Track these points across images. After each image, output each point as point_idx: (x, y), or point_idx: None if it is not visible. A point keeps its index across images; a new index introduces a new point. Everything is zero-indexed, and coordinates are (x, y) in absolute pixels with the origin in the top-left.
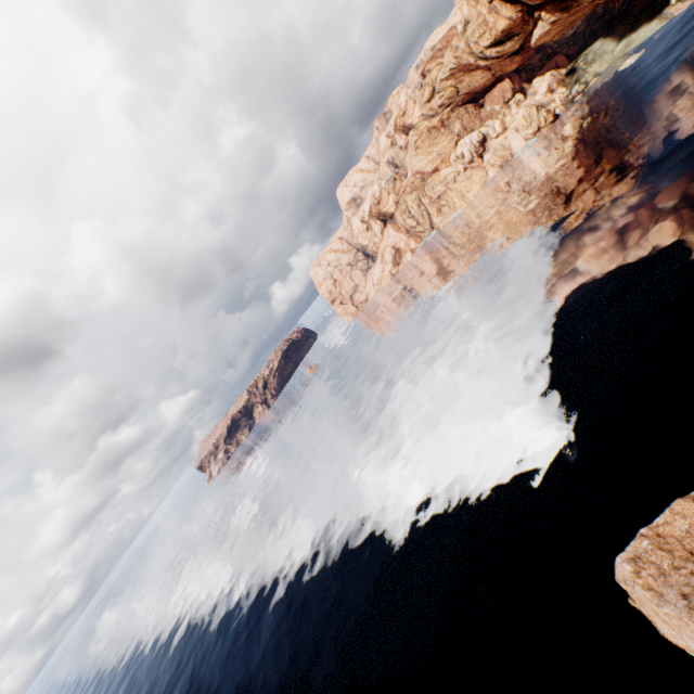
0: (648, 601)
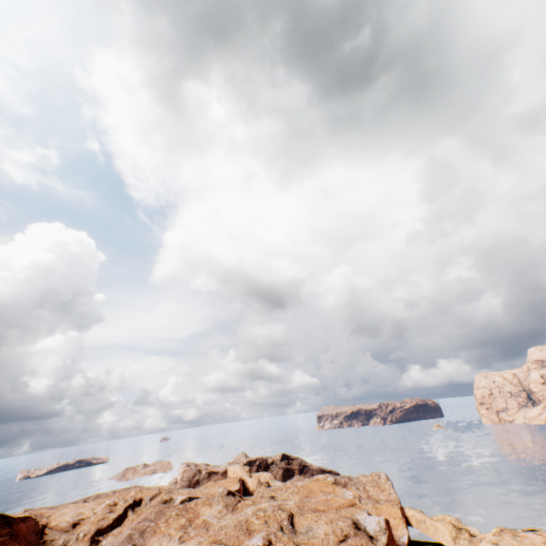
0: None
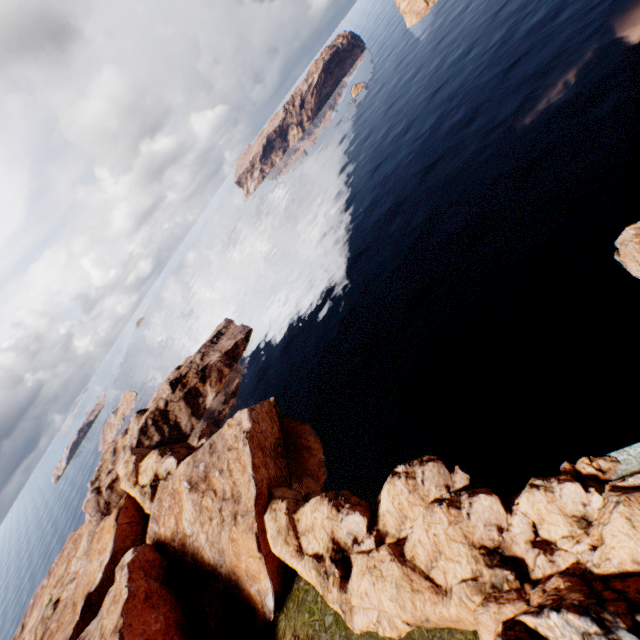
0: (634, 251)
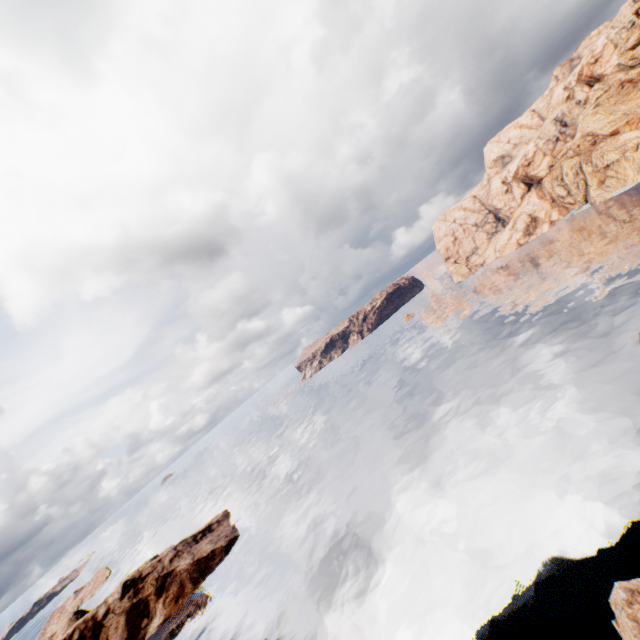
0: (628, 629)
